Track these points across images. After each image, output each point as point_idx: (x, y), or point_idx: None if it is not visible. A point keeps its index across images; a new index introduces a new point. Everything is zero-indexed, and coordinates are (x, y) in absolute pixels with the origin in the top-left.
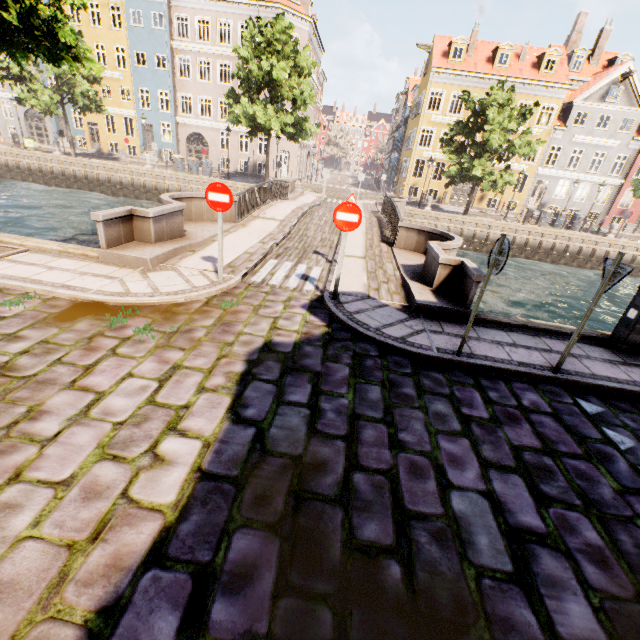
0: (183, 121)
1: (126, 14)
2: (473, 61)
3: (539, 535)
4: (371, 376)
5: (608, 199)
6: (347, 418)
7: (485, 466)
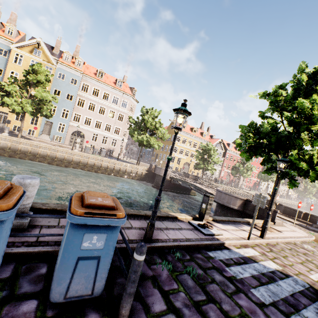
0: (73, 124)
1: (55, 72)
2: (187, 129)
3: None
4: None
5: (218, 173)
6: None
7: None
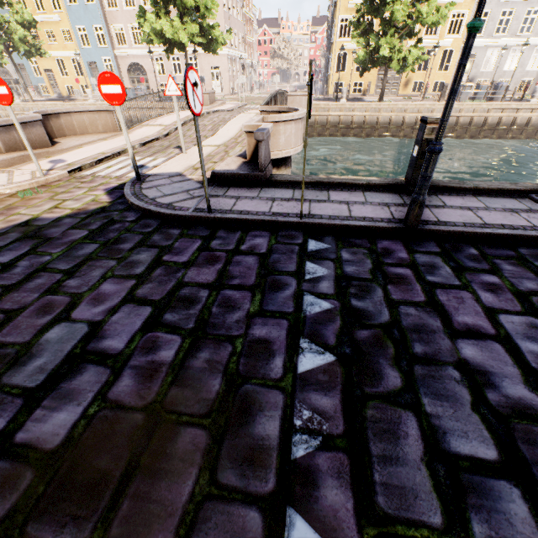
0: (121, 53)
1: None
2: None
3: (107, 356)
4: (102, 237)
5: None
6: (31, 271)
7: (125, 301)
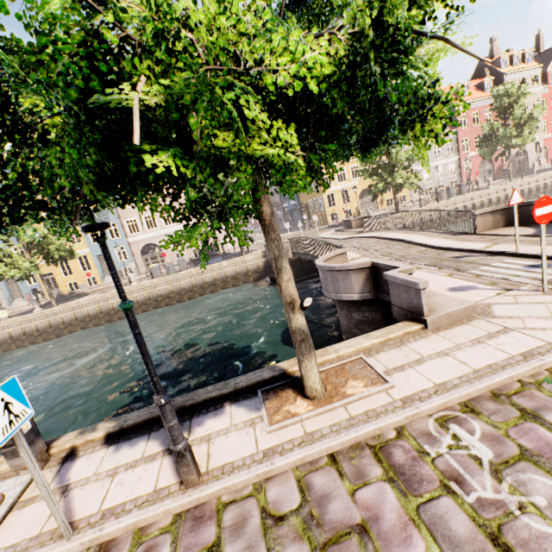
0: (134, 239)
1: None
2: None
3: None
4: None
5: (456, 170)
6: None
7: None
